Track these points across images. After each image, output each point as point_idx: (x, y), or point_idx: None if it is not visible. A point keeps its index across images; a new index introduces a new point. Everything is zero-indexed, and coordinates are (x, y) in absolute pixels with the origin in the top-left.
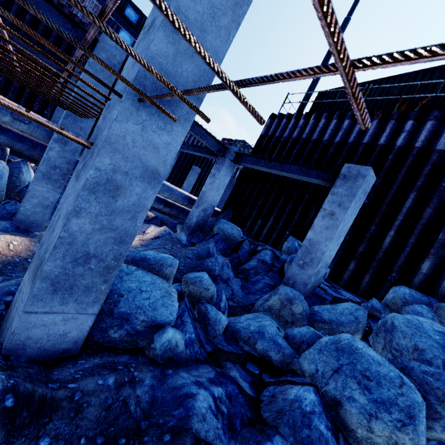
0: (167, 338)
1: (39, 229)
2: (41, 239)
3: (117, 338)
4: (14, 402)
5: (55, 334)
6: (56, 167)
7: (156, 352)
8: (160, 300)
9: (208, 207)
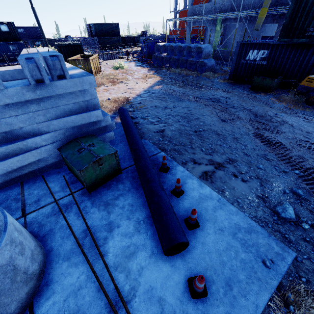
0: None
1: None
2: None
3: None
4: None
5: None
6: None
7: None
8: None
9: None
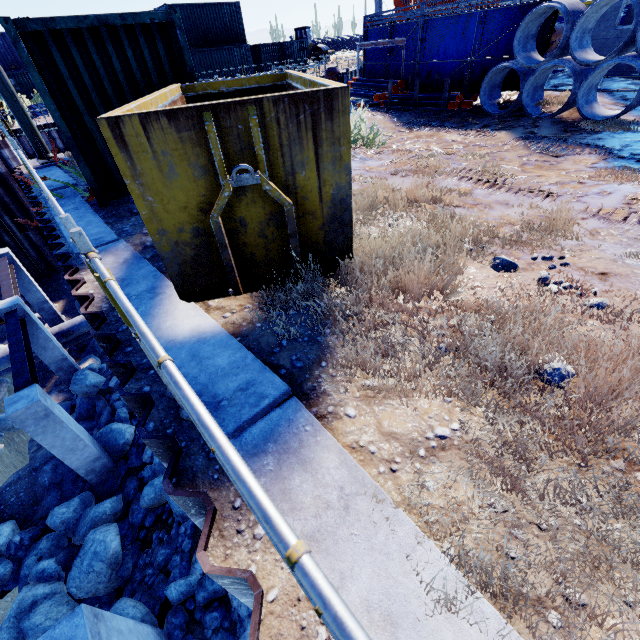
0: None
1: None
2: None
3: None
4: None
5: None
6: None
7: None
8: None
9: (59, 364)
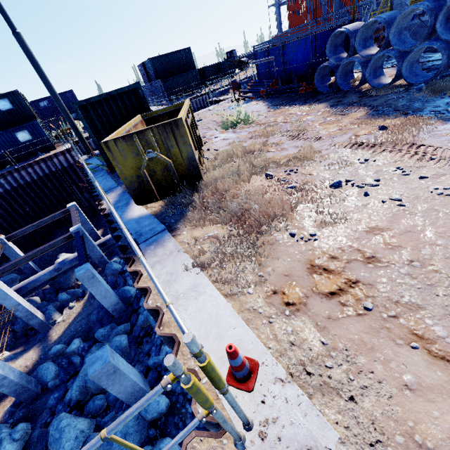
0: (50, 385)
1: (50, 327)
2: (48, 337)
3: (46, 386)
4: (22, 414)
5: (30, 396)
6: (27, 315)
7: (51, 388)
8: (49, 374)
9: (100, 260)
